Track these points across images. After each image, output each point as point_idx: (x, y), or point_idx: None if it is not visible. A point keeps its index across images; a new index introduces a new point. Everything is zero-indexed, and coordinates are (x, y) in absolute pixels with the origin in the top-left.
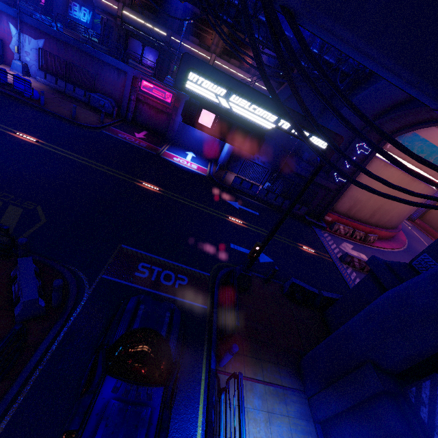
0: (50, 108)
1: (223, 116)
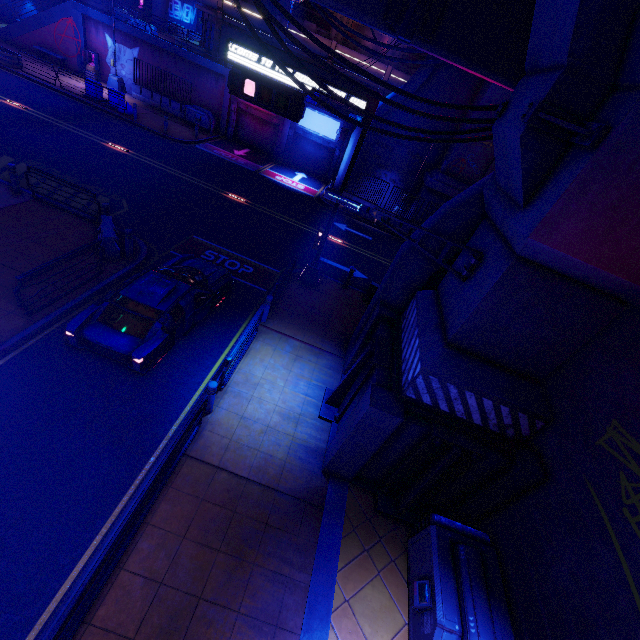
0: (143, 123)
1: (263, 83)
